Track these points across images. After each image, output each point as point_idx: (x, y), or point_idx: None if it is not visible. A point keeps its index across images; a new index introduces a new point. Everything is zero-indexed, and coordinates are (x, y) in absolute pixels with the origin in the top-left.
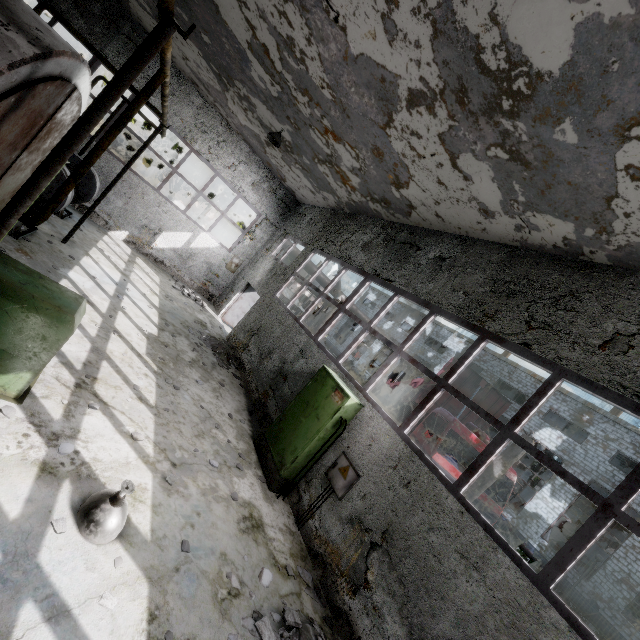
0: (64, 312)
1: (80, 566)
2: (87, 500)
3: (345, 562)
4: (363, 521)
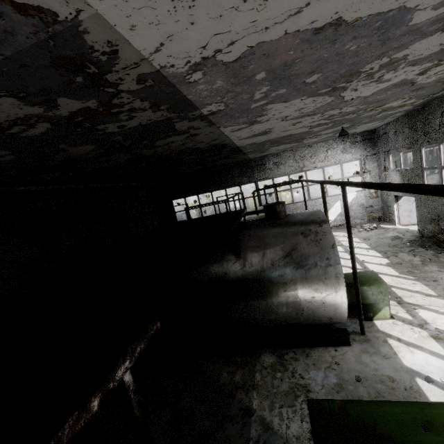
0: (378, 280)
1: None
2: None
3: None
4: None
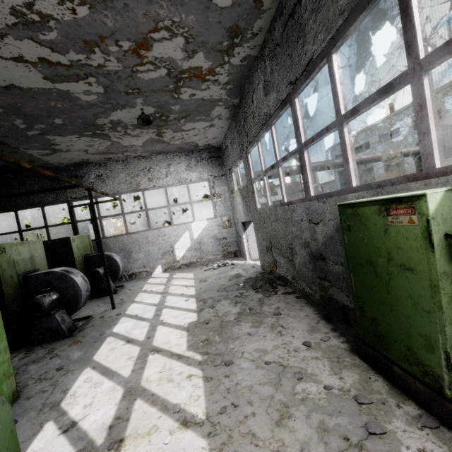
0: None
1: None
2: None
3: None
4: None
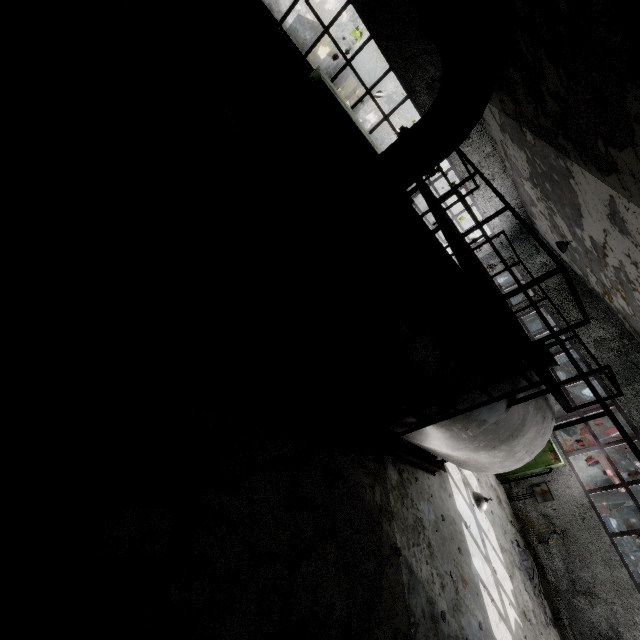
0: None
1: (482, 520)
2: (476, 497)
3: (536, 529)
4: (551, 519)
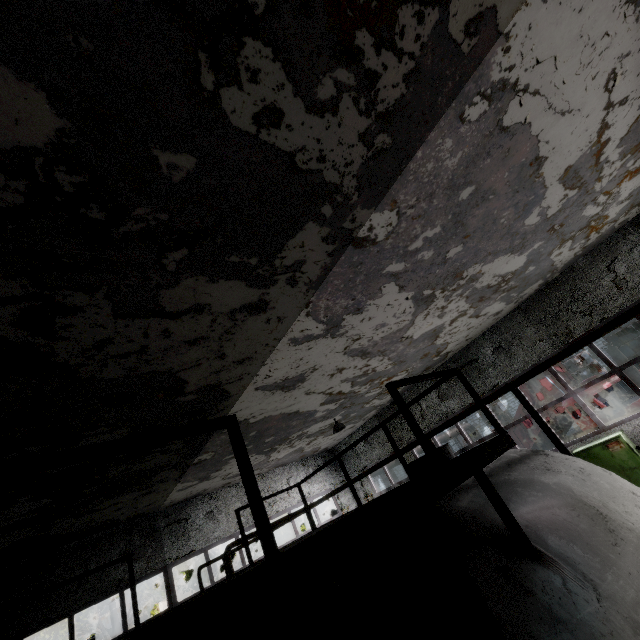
0: None
1: None
2: None
3: None
4: None
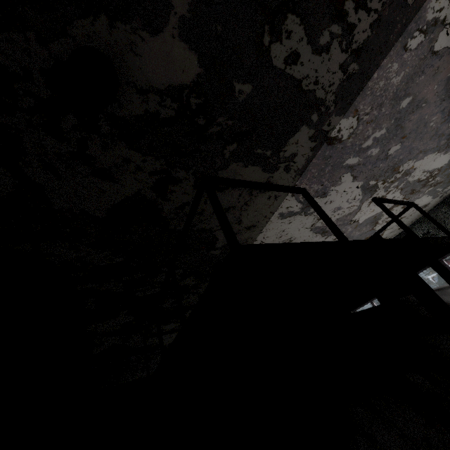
0: None
1: None
2: None
3: None
4: None
